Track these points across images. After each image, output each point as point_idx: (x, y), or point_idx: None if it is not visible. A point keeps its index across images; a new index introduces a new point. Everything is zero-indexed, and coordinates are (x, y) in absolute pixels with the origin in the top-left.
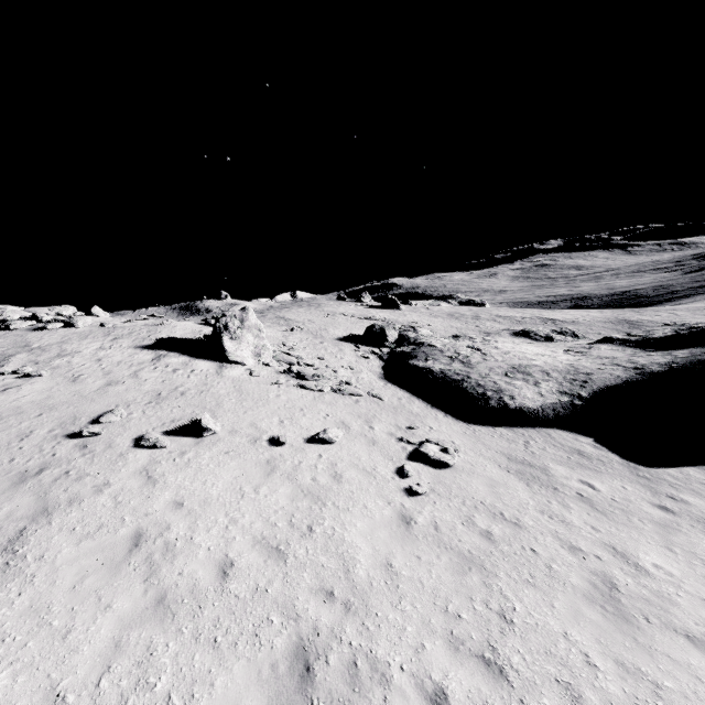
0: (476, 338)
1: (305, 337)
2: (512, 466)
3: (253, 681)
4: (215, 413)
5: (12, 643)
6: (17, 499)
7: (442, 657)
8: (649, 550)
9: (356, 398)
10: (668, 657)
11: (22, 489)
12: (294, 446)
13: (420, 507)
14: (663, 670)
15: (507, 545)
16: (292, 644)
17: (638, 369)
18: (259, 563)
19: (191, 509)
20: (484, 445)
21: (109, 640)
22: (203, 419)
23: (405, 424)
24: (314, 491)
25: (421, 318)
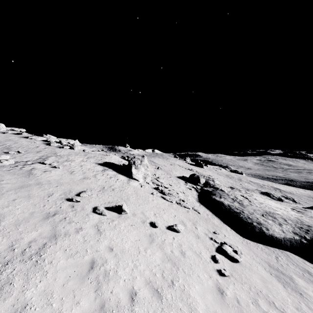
0: (242, 191)
1: (163, 173)
2: (272, 271)
3: None
4: (126, 203)
5: (34, 311)
6: (44, 226)
7: None
8: None
9: (187, 209)
10: None
11: (46, 222)
12: (161, 229)
13: (226, 284)
14: None
15: None
16: None
17: None
18: (148, 297)
19: (116, 253)
20: (254, 253)
21: None
22: (123, 205)
23: (212, 230)
24: (172, 259)
25: (213, 174)
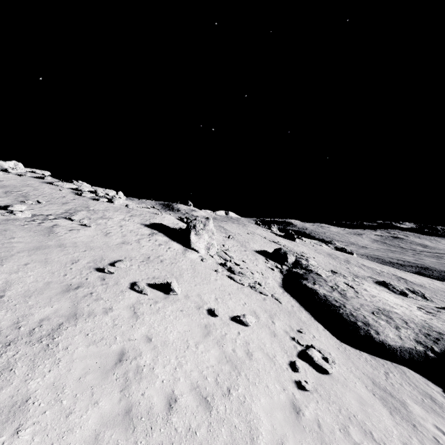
0: (348, 277)
1: (236, 244)
2: (377, 391)
3: None
4: (178, 280)
5: (38, 407)
6: (62, 302)
7: None
8: None
9: (264, 296)
10: None
11: (66, 296)
12: (223, 320)
13: (306, 401)
14: None
15: None
16: None
17: None
18: (193, 406)
19: (155, 345)
20: (353, 364)
21: (92, 431)
22: (172, 283)
23: (296, 327)
24: (233, 360)
25: (309, 251)
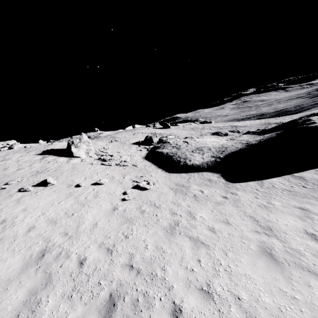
0: (194, 137)
1: (116, 144)
2: (175, 187)
3: (21, 260)
4: (58, 177)
5: None
6: None
7: (93, 249)
8: (203, 212)
9: (125, 167)
10: (176, 244)
11: None
12: (85, 187)
13: (124, 204)
14: (170, 247)
15: (147, 214)
16: (42, 249)
17: (247, 143)
18: (45, 226)
19: (29, 211)
20: (170, 180)
21: None
22: (47, 179)
23: (140, 175)
24: (83, 202)
25: (177, 131)
